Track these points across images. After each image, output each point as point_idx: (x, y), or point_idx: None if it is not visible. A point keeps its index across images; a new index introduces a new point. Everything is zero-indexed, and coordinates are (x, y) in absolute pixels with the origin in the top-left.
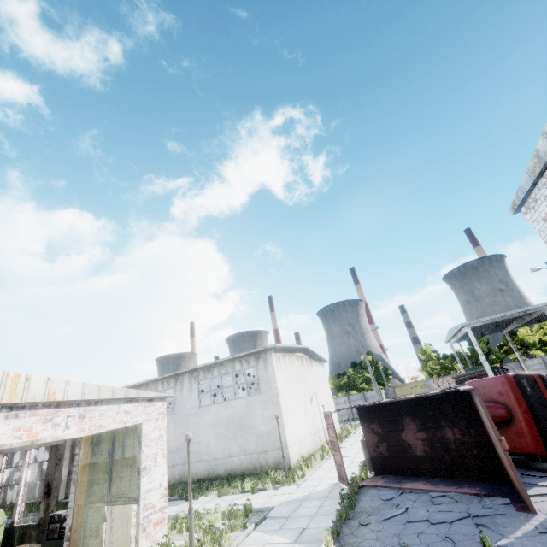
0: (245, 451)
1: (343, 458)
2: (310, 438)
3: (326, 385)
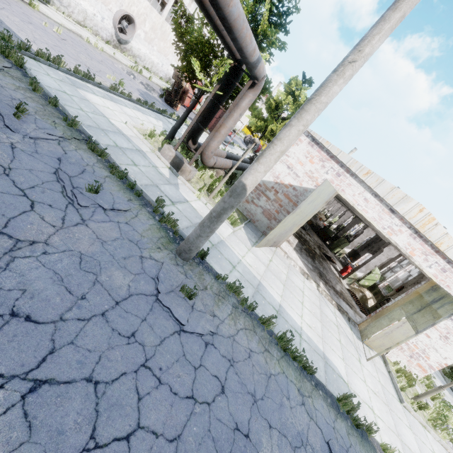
0: None
1: None
2: None
3: None
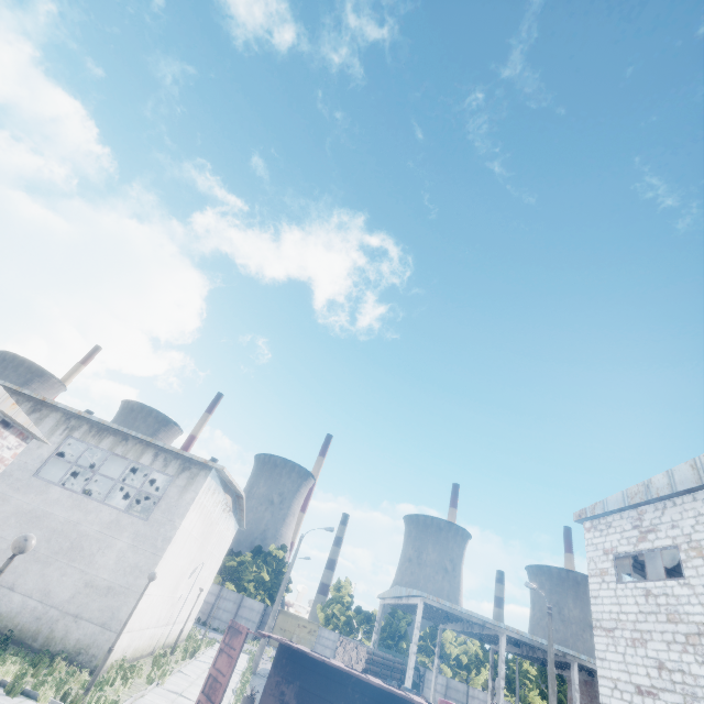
0: (45, 595)
1: (182, 698)
2: (152, 631)
3: (219, 560)
